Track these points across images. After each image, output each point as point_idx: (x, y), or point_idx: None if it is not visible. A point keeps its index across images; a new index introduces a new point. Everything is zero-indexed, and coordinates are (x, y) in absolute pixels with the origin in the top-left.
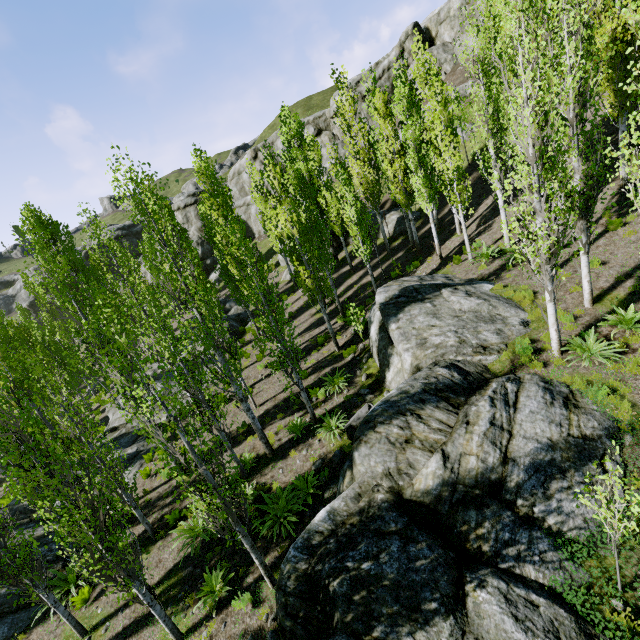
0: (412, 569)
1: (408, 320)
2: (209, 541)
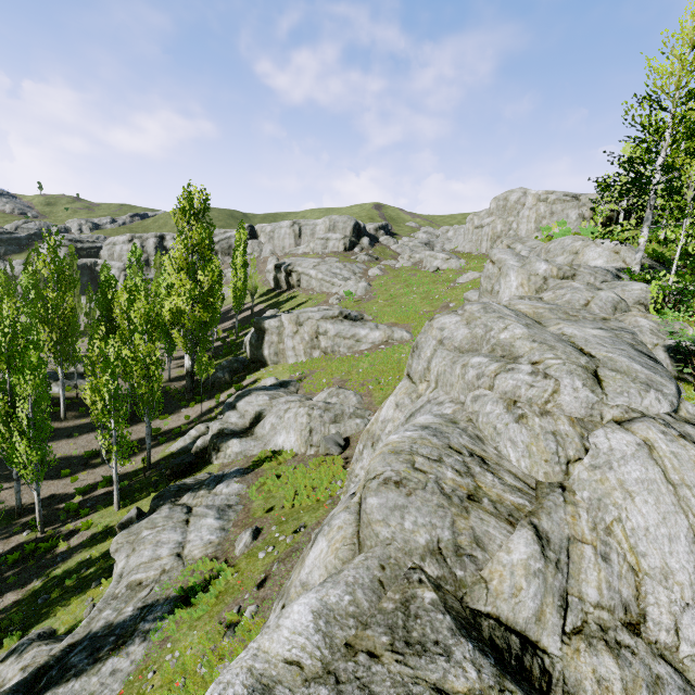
0: (53, 376)
1: None
2: None
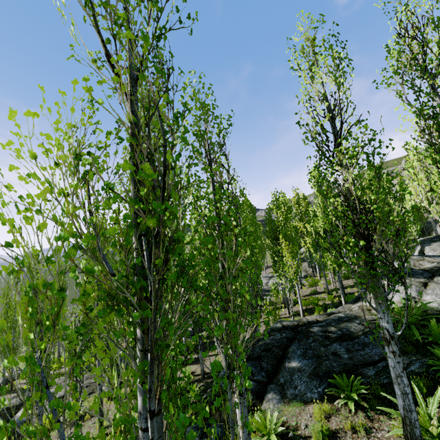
0: (412, 272)
1: (437, 245)
2: (312, 307)
